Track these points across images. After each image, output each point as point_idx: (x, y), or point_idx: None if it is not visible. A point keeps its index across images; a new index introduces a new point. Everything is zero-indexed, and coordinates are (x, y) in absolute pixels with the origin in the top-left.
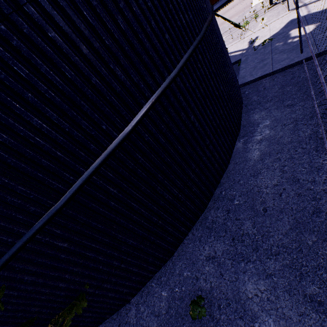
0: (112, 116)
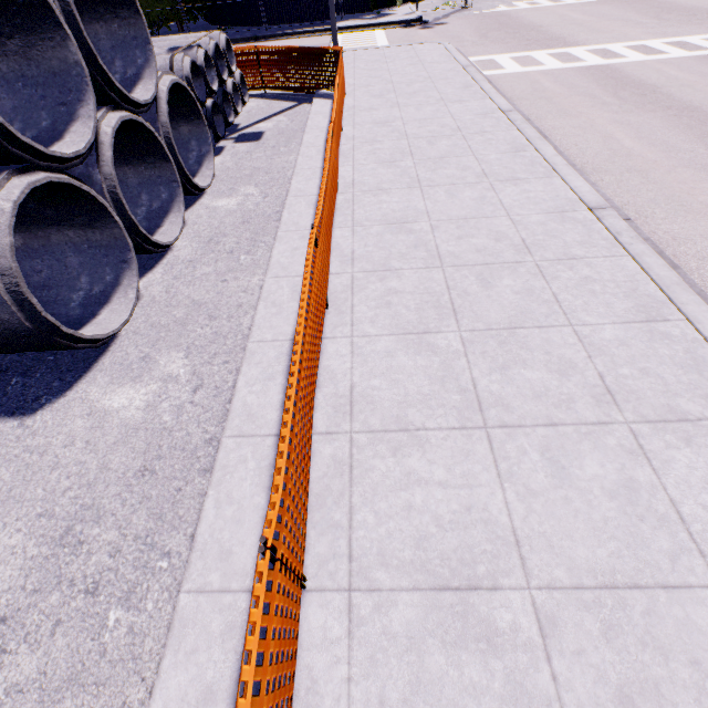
0: None
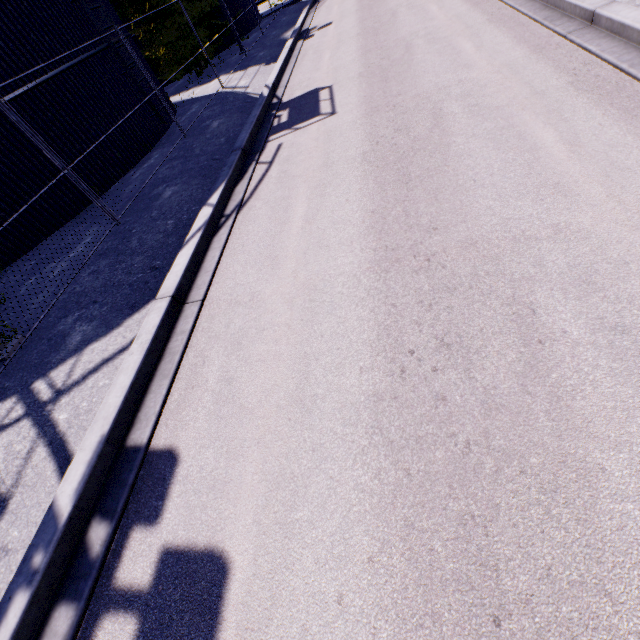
0: None
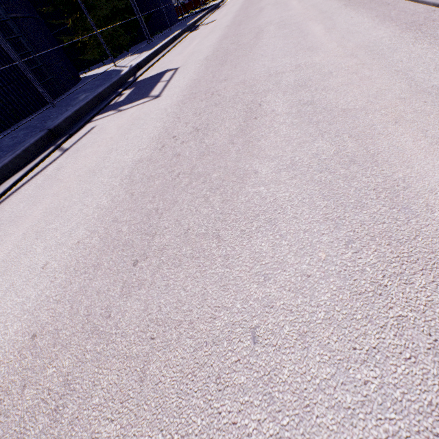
0: None
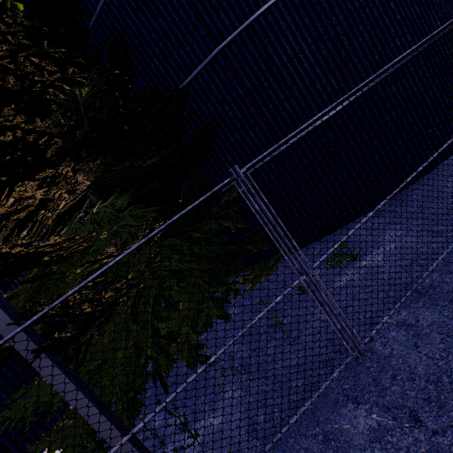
0: (321, 106)
